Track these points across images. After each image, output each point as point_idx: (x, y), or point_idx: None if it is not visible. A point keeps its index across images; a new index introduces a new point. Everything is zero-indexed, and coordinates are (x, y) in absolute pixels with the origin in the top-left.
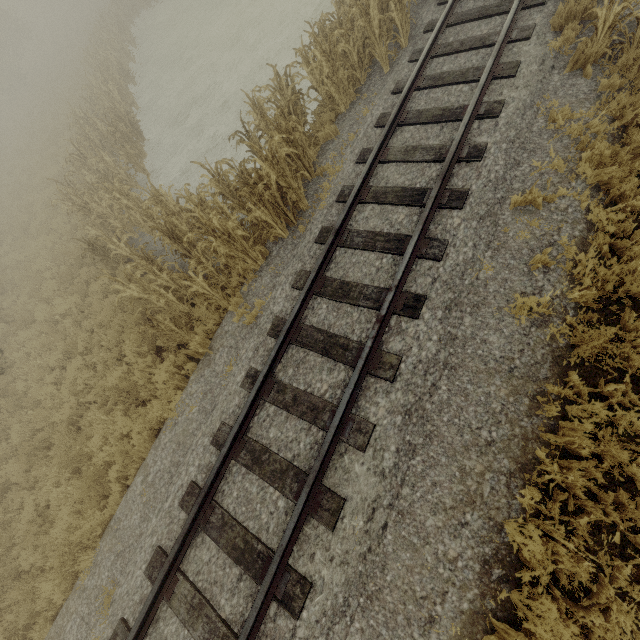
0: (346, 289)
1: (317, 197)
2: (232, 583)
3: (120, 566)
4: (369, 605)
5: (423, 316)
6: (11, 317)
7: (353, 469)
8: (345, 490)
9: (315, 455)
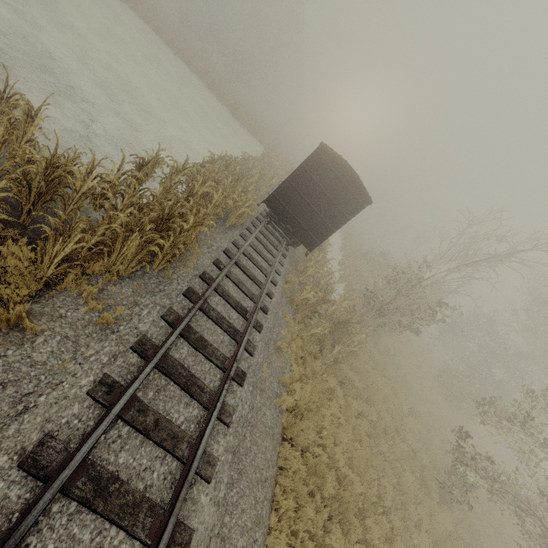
0: (204, 344)
1: (181, 259)
2: None
3: None
4: None
5: (244, 386)
6: None
7: (200, 499)
8: (193, 521)
9: (169, 485)
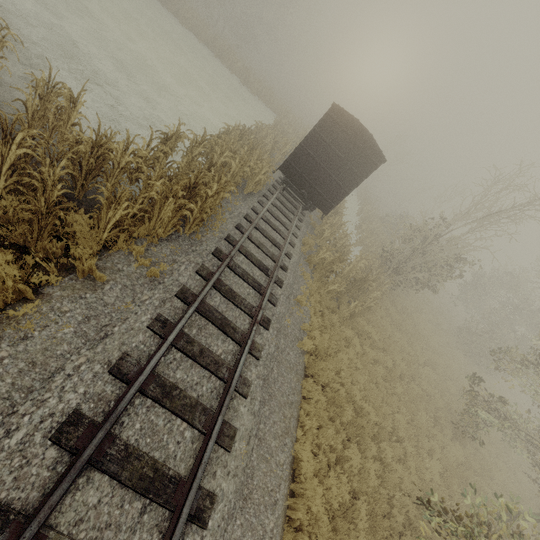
0: (234, 294)
1: (208, 224)
2: (133, 518)
3: None
4: (245, 504)
5: (270, 330)
6: None
7: (240, 409)
8: (236, 423)
9: (215, 397)
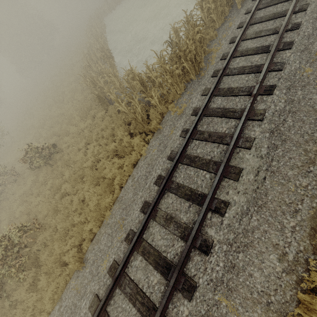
0: (231, 90)
1: (208, 62)
2: (186, 209)
3: (125, 213)
4: (260, 209)
5: (275, 93)
6: (58, 134)
7: (245, 157)
8: (242, 165)
9: (223, 155)
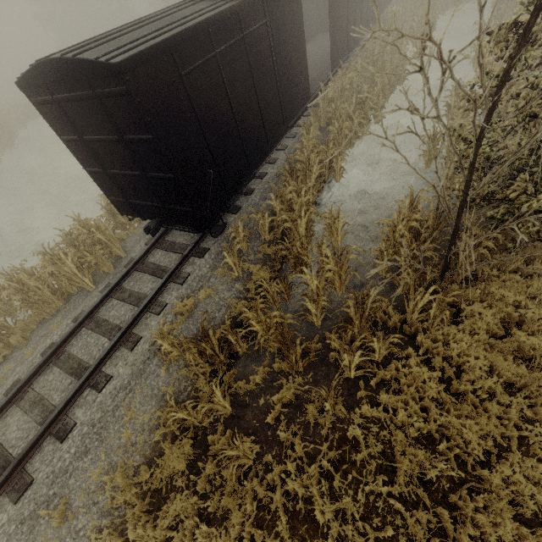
0: None
1: None
2: None
3: None
4: None
5: None
6: None
7: None
8: None
9: None
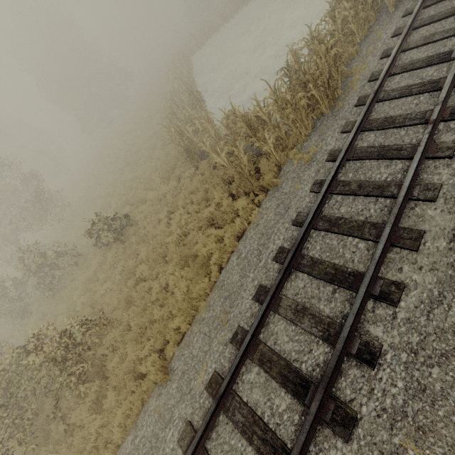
0: (390, 120)
1: (348, 88)
2: (328, 295)
3: (228, 303)
4: None
5: None
6: (132, 202)
7: (426, 213)
8: (422, 226)
9: (386, 213)
